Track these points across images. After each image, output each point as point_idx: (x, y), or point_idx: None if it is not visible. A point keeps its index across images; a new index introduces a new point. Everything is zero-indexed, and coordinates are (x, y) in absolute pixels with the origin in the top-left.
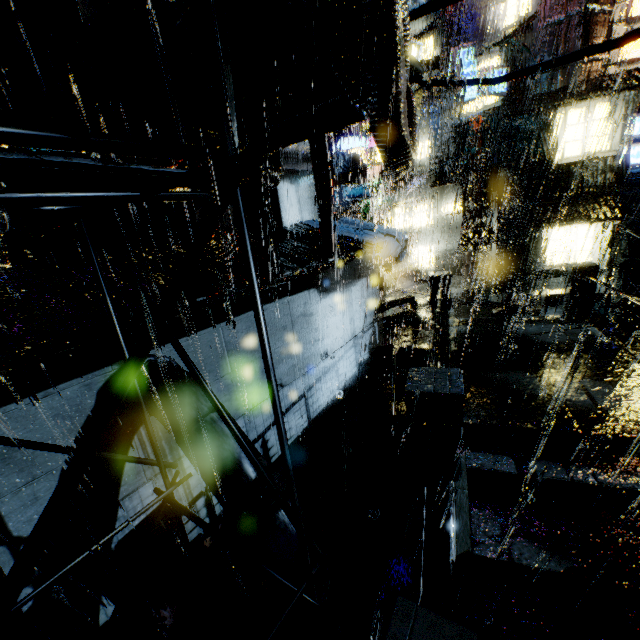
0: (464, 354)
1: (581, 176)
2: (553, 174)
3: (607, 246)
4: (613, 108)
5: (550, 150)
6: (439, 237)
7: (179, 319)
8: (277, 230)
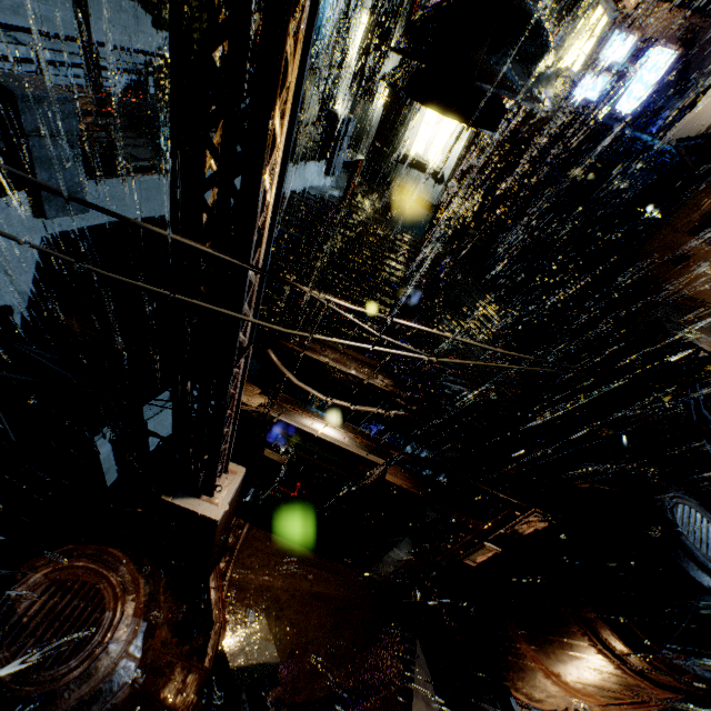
0: (129, 104)
1: None
2: None
3: (458, 154)
4: None
5: None
6: None
7: None
8: None
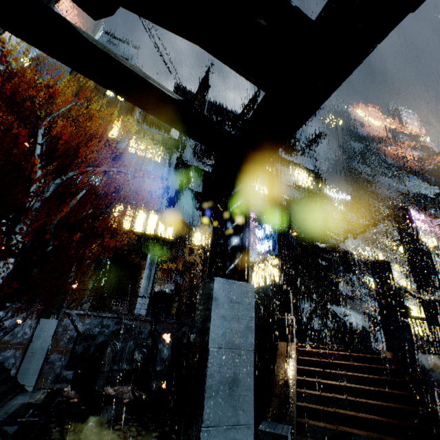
0: None
1: None
2: None
3: None
4: None
5: None
6: (424, 324)
7: (323, 302)
8: (341, 294)
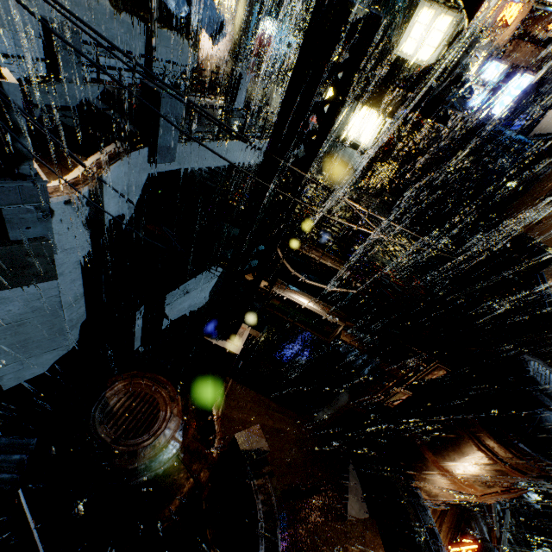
0: None
1: (402, 74)
2: (388, 61)
3: (381, 138)
4: (449, 24)
5: (397, 37)
6: None
7: None
8: None
